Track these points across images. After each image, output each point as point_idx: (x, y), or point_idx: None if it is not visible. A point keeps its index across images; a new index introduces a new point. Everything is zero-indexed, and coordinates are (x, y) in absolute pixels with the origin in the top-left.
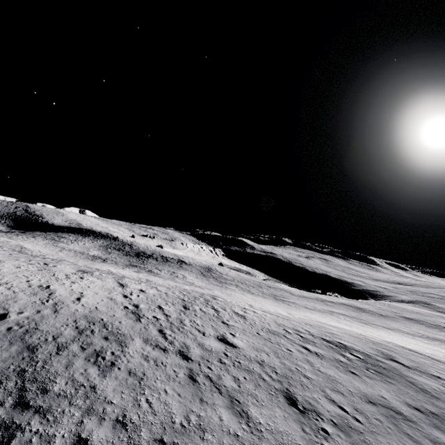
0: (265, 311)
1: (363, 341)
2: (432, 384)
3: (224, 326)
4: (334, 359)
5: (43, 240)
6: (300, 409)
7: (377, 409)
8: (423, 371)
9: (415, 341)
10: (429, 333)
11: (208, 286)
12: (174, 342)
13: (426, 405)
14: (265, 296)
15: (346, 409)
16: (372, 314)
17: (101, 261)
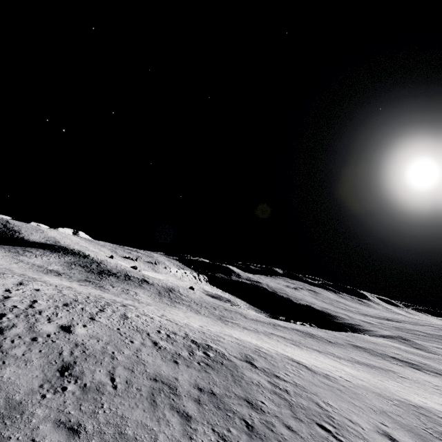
0: (170, 320)
1: (244, 349)
2: (257, 379)
3: (86, 320)
4: (172, 352)
5: (4, 253)
6: (63, 374)
7: (152, 384)
8: (267, 371)
9: (329, 361)
10: (365, 359)
11: (155, 303)
12: (4, 322)
13: (216, 388)
14: (210, 316)
15: (117, 380)
16: (319, 340)
17: (55, 274)
